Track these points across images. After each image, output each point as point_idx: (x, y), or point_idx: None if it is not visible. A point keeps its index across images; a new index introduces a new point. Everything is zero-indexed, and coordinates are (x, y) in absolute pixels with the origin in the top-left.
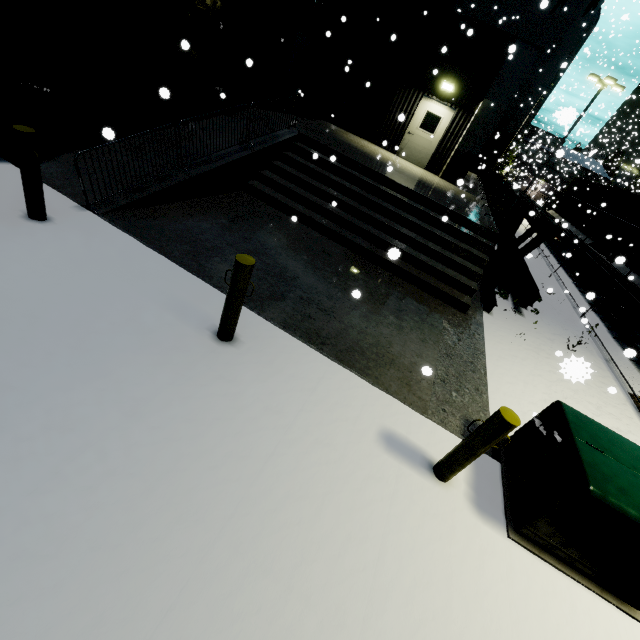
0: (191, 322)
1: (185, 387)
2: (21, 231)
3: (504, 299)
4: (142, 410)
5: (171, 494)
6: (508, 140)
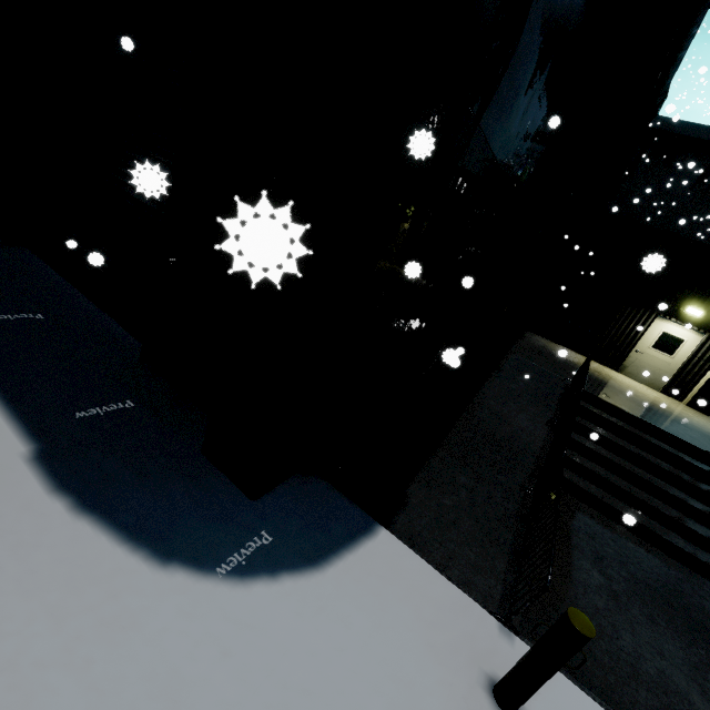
0: None
1: None
2: None
3: None
4: None
5: None
6: None
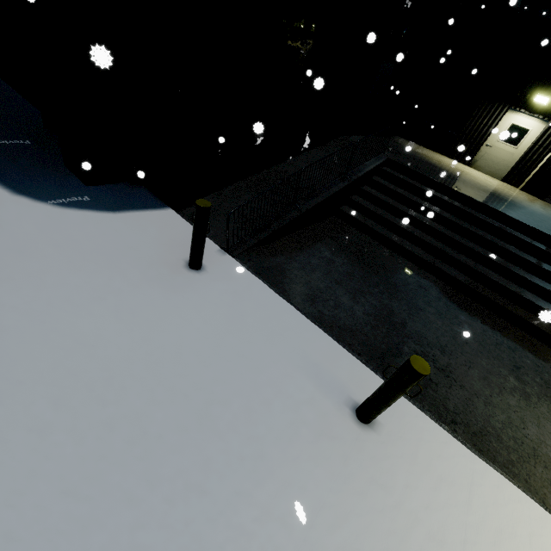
0: (329, 394)
1: (343, 495)
2: (186, 283)
3: None
4: (312, 532)
5: None
6: None
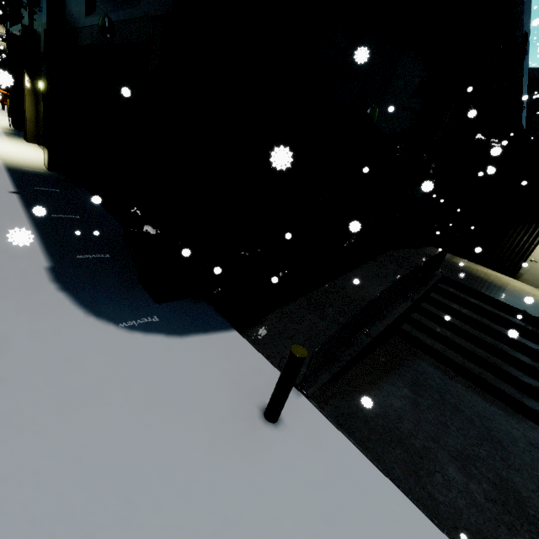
0: None
1: None
2: (264, 446)
3: None
4: None
5: None
6: None
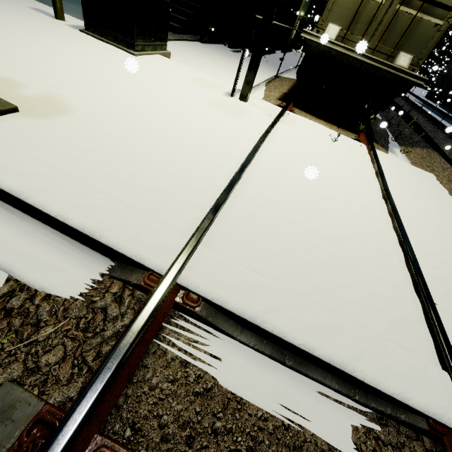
0: None
1: None
2: None
3: (226, 46)
4: None
5: None
6: None
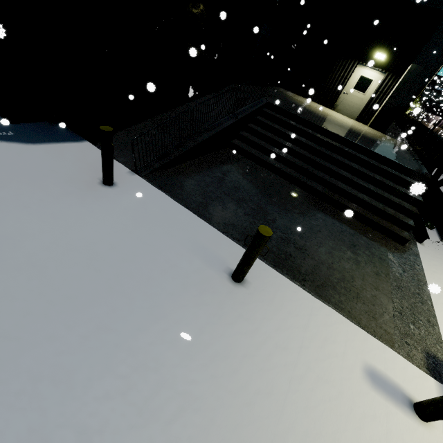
0: (213, 266)
1: (218, 326)
2: (100, 195)
3: (430, 229)
4: (193, 348)
5: (223, 430)
6: (419, 90)
